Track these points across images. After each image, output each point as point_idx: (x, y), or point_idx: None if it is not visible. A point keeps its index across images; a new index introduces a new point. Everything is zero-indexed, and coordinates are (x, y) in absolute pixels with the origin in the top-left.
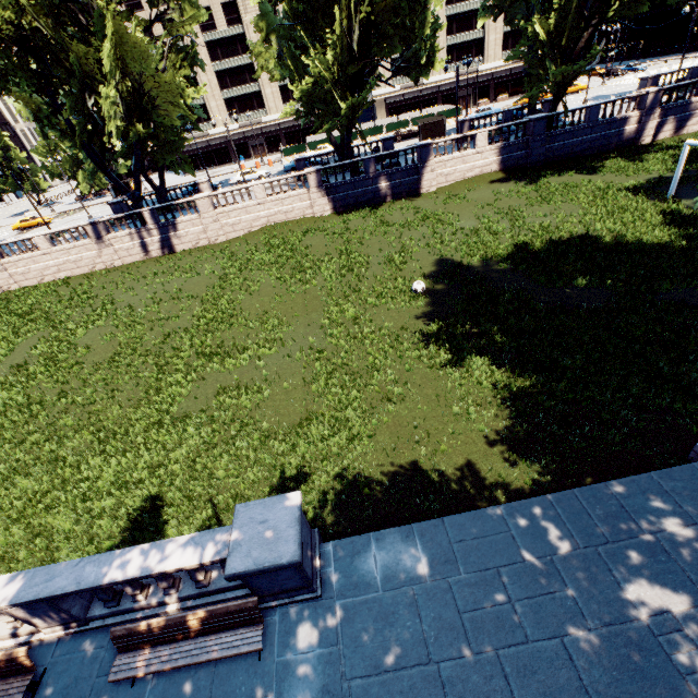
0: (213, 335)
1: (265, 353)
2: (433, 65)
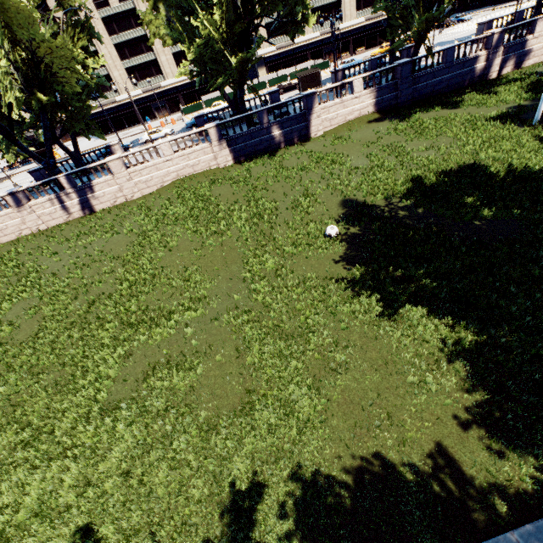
0: (137, 299)
1: (192, 316)
2: (307, 23)
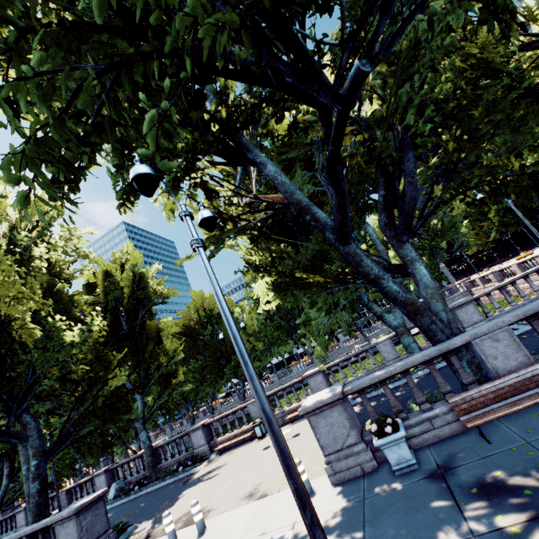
0: None
1: None
2: None
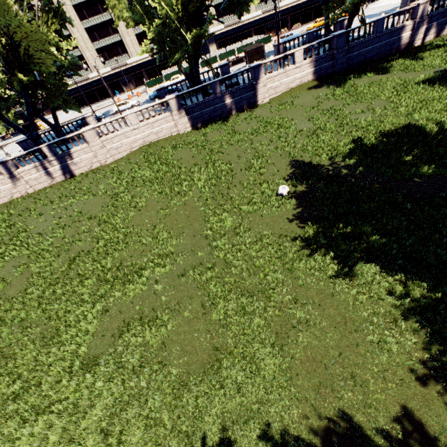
0: (112, 256)
1: (161, 272)
2: (252, 1)
